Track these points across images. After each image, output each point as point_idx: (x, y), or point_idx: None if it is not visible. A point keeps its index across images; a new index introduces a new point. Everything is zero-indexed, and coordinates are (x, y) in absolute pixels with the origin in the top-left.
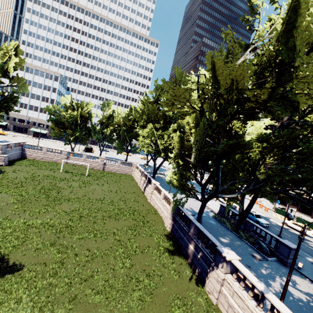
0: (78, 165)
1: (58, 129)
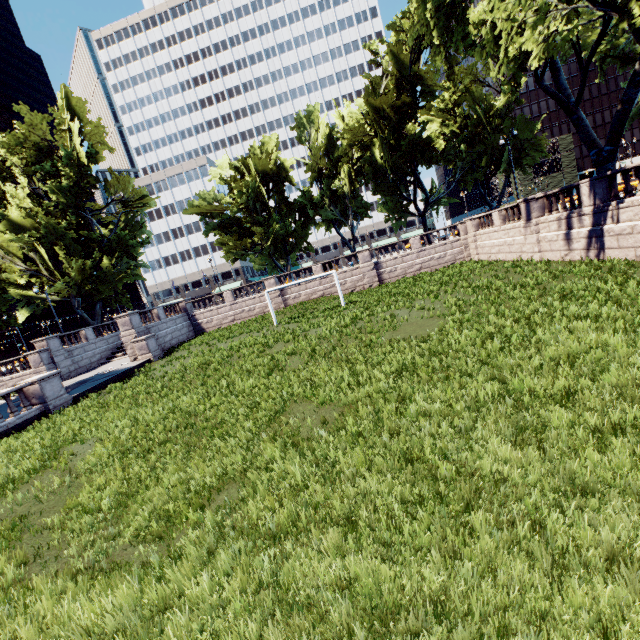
0: (313, 299)
1: (234, 238)
